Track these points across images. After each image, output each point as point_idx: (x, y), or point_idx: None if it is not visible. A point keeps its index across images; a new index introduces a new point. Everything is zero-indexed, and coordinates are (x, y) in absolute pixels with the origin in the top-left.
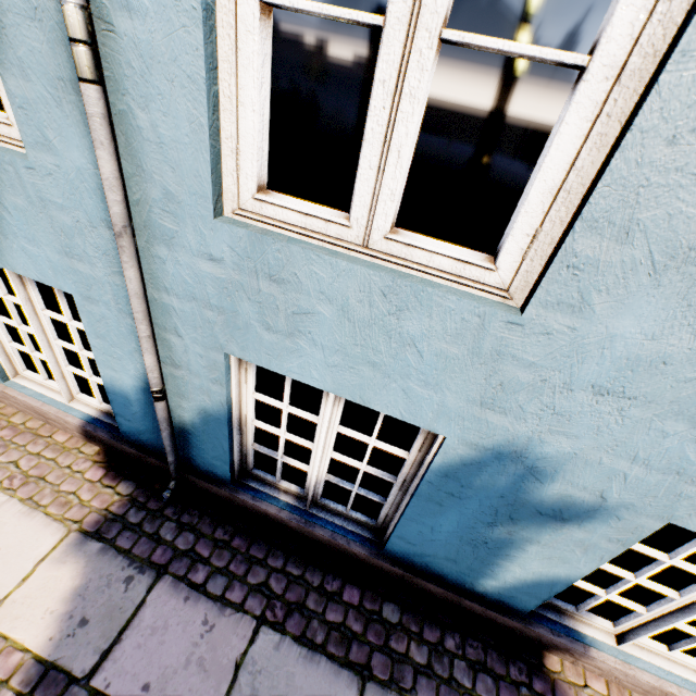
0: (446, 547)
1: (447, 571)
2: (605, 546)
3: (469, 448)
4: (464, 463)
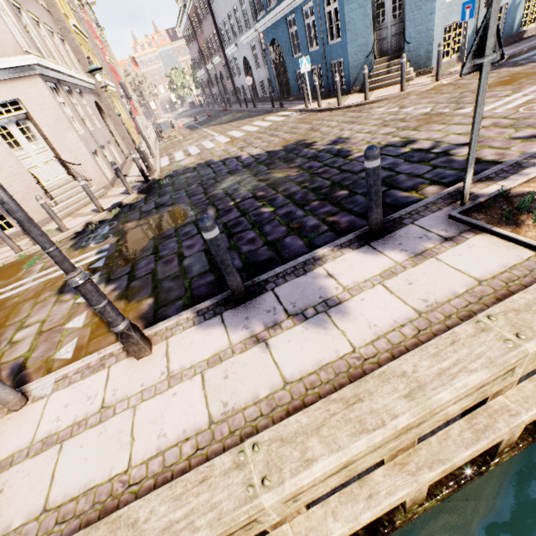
0: (509, 26)
1: (510, 33)
2: (523, 5)
3: (510, 1)
4: (510, 4)
